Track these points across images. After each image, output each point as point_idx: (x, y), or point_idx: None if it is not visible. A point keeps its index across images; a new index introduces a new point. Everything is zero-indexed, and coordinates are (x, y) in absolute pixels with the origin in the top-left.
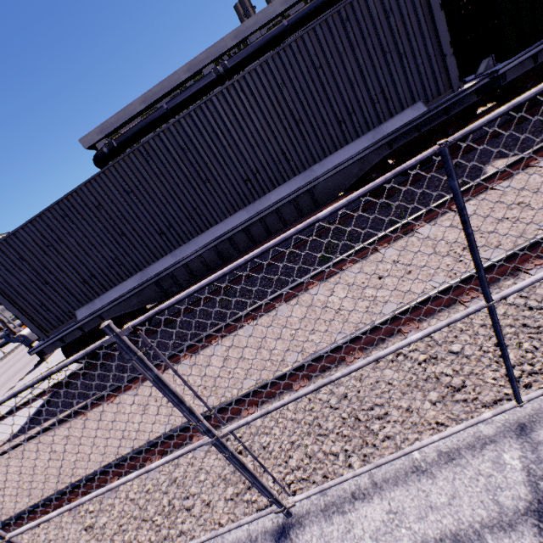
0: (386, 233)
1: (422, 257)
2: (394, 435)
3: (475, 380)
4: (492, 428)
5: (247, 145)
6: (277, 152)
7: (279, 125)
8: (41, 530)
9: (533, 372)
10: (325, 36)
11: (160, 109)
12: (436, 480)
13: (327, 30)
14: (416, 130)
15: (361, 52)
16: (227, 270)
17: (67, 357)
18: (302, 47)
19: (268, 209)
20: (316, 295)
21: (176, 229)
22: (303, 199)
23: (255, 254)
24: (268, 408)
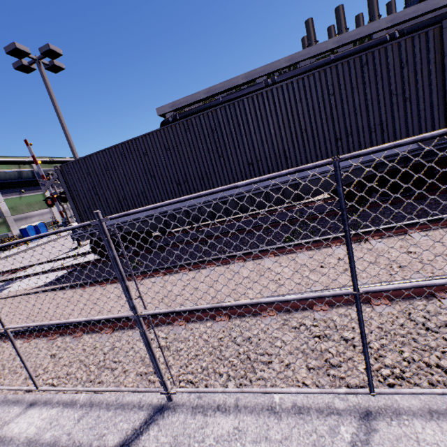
0: (342, 235)
1: (362, 262)
2: (268, 379)
3: (349, 364)
4: (344, 405)
5: (258, 138)
6: (280, 149)
7: (287, 129)
8: (28, 345)
9: (400, 376)
10: (344, 72)
11: (217, 100)
12: (280, 422)
13: (347, 68)
14: (403, 161)
15: (370, 89)
16: (173, 201)
17: (91, 248)
18: (323, 77)
19: (259, 190)
20: (267, 263)
21: (189, 184)
22: (289, 190)
23: (192, 196)
24: (175, 308)
